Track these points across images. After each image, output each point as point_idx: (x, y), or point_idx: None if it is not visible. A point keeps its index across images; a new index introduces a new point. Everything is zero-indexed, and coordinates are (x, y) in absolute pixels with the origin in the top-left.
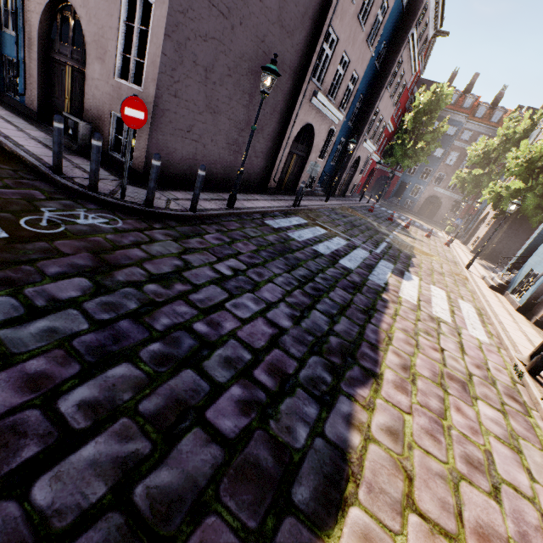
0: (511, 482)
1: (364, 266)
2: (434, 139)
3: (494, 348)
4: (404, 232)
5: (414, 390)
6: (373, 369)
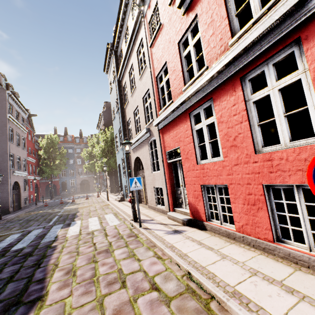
0: (131, 271)
1: (37, 238)
2: (63, 157)
3: (122, 223)
4: (72, 204)
5: (74, 279)
6: (40, 294)
